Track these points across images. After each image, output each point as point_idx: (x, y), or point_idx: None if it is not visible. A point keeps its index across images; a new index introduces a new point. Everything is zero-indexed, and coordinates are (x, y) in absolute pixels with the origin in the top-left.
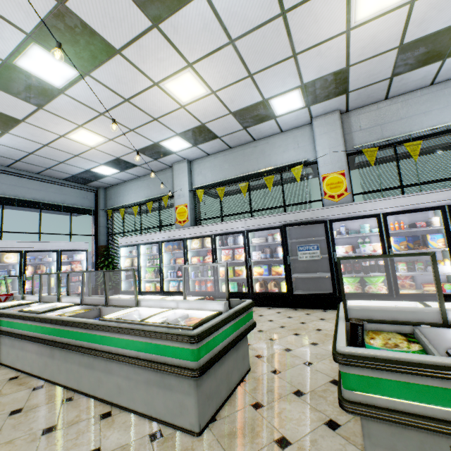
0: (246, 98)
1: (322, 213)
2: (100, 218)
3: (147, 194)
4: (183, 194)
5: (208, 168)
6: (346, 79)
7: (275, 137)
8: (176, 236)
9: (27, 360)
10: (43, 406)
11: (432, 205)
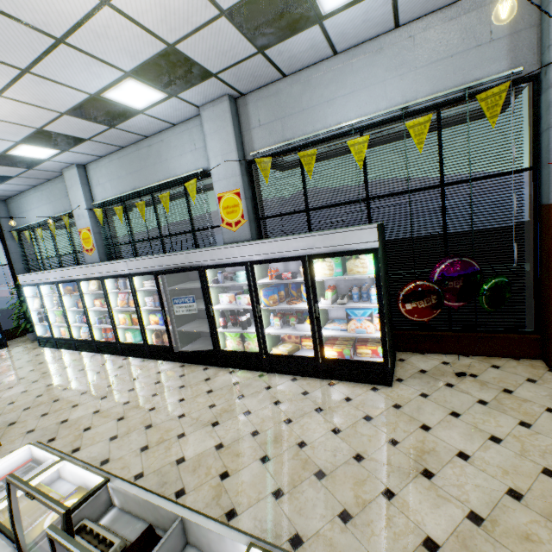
0: (60, 96)
1: (195, 258)
2: (8, 242)
3: (50, 210)
4: (83, 214)
5: (106, 176)
6: (190, 61)
7: (170, 133)
8: (69, 277)
9: None
10: None
11: (294, 254)
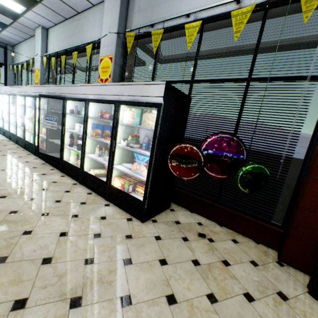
0: None
1: (63, 90)
2: (8, 71)
3: (29, 56)
4: (38, 60)
5: (55, 37)
6: None
7: (90, 11)
8: (13, 92)
9: None
10: None
11: (111, 98)
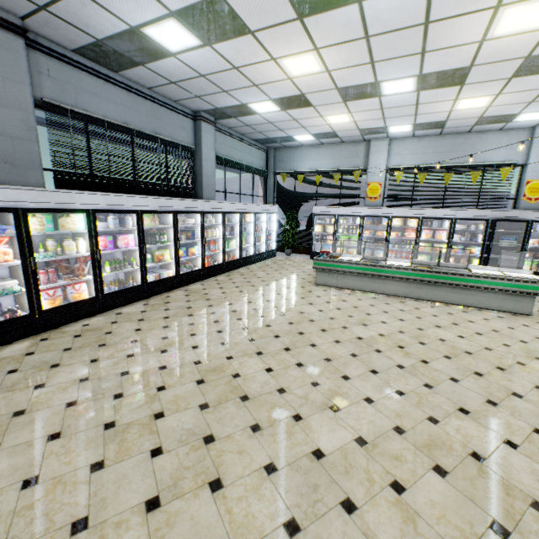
0: (506, 111)
1: (528, 215)
2: (270, 180)
3: (330, 164)
4: (378, 173)
5: (409, 150)
6: None
7: (490, 134)
8: (381, 213)
9: (391, 289)
10: (439, 306)
11: None
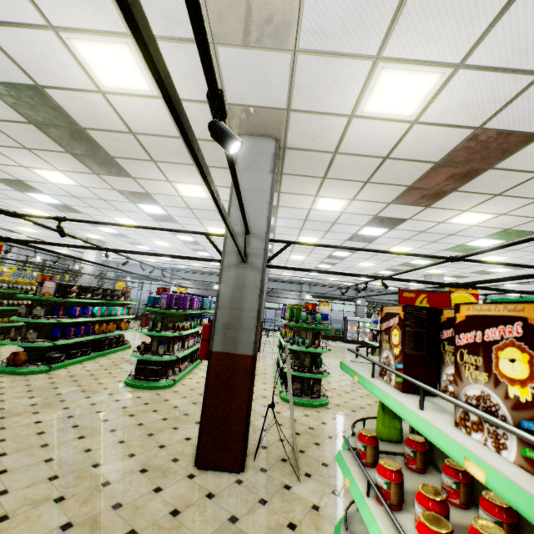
0: None
1: None
2: None
3: None
4: None
5: None
6: None
7: None
8: None
9: None
10: None
11: None
